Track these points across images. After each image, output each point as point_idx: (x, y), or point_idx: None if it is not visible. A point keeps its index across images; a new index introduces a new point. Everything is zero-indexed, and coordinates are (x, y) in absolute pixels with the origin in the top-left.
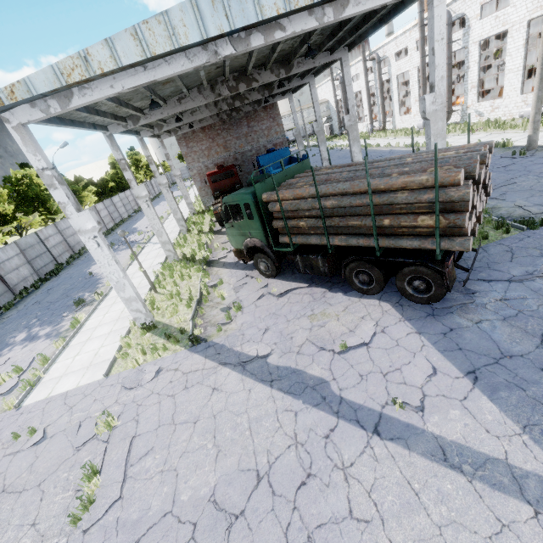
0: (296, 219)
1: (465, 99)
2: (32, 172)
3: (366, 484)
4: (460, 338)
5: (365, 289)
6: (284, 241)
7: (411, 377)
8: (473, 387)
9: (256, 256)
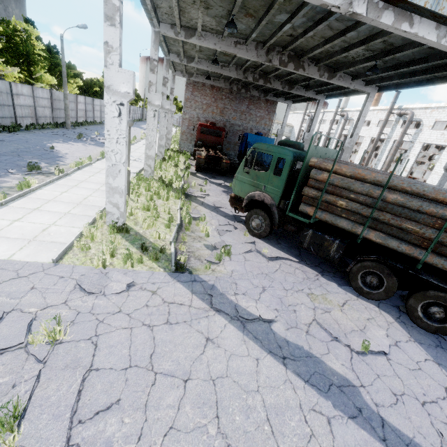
0: (335, 196)
1: None
2: (34, 32)
3: None
4: None
5: (365, 291)
6: (305, 210)
7: None
8: None
9: (254, 211)
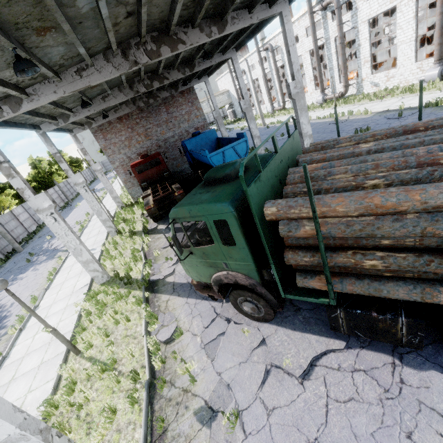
0: (350, 251)
1: (359, 73)
2: None
3: None
4: None
5: None
6: (310, 286)
7: None
8: None
9: (235, 293)
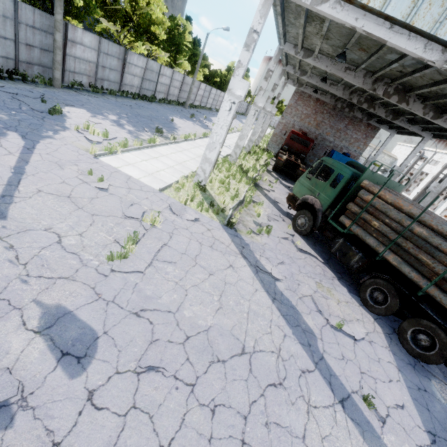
0: (373, 216)
1: None
2: (189, 27)
3: (322, 431)
4: (431, 402)
5: (369, 303)
6: (344, 221)
7: (382, 393)
8: (430, 445)
9: (303, 211)
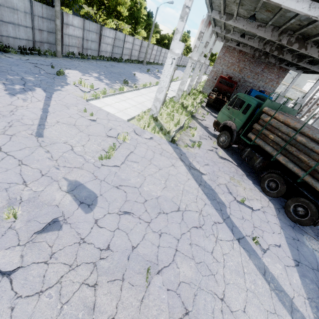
0: (270, 132)
1: None
2: (144, 4)
3: (224, 251)
4: (300, 246)
5: (266, 190)
6: (250, 136)
7: (266, 238)
8: (294, 266)
9: (224, 132)
